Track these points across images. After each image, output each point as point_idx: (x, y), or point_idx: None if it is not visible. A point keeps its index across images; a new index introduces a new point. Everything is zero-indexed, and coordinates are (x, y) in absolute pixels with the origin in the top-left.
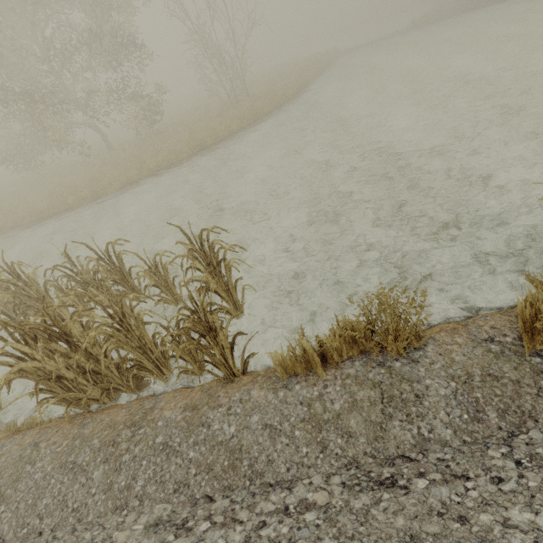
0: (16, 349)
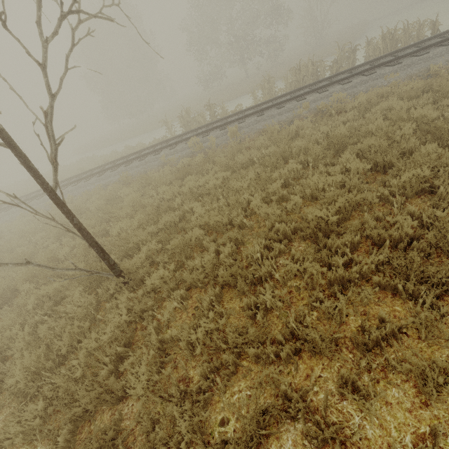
0: (382, 39)
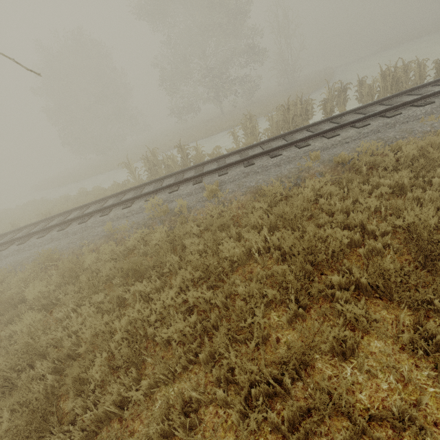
0: (381, 77)
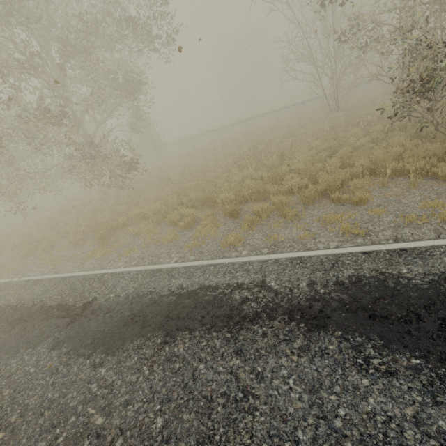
0: None
